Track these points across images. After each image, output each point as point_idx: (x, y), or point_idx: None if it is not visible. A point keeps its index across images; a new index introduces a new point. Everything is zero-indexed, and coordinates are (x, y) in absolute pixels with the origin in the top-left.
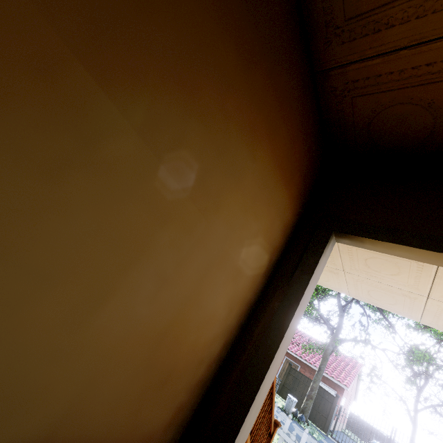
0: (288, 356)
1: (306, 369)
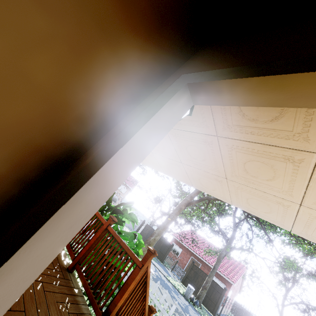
0: (193, 256)
1: (205, 267)
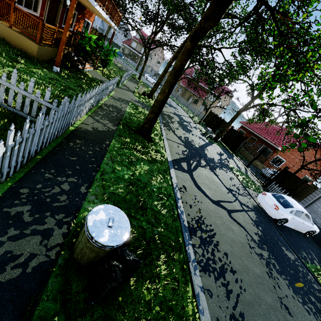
0: (253, 135)
1: (260, 141)
